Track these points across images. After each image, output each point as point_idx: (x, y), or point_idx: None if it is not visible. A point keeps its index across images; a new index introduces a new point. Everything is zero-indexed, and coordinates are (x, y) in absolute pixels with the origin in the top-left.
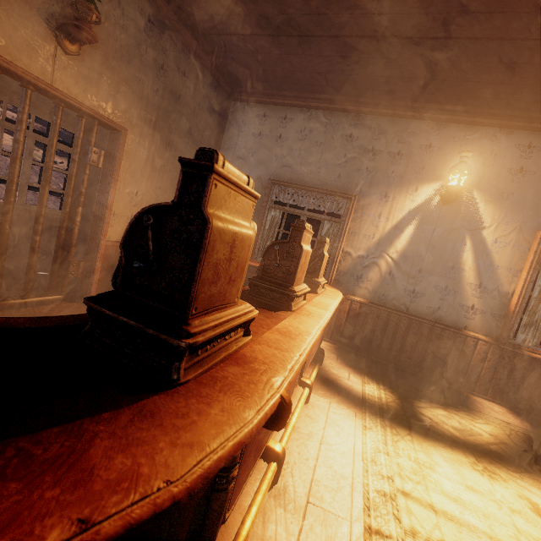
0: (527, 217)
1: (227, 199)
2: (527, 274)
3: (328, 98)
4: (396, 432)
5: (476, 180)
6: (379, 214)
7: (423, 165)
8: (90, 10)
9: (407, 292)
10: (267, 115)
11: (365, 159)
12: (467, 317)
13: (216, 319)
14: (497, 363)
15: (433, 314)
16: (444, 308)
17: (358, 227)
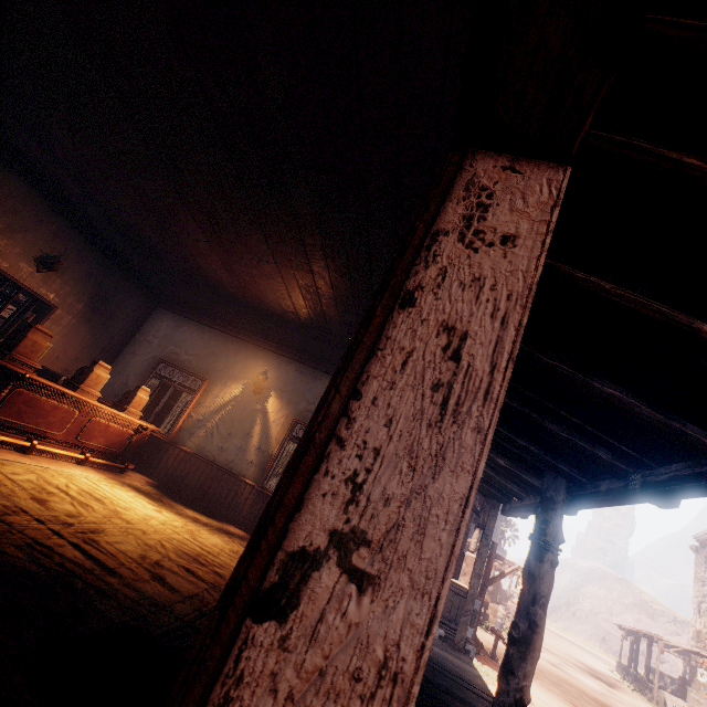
0: (292, 410)
1: (38, 333)
2: (282, 442)
3: (212, 321)
4: (122, 486)
5: (274, 384)
6: (218, 394)
7: (250, 370)
8: (60, 261)
9: (218, 448)
10: (176, 321)
11: (222, 360)
12: (247, 468)
13: (21, 357)
14: (254, 502)
15: (228, 465)
16: (236, 461)
17: (204, 400)
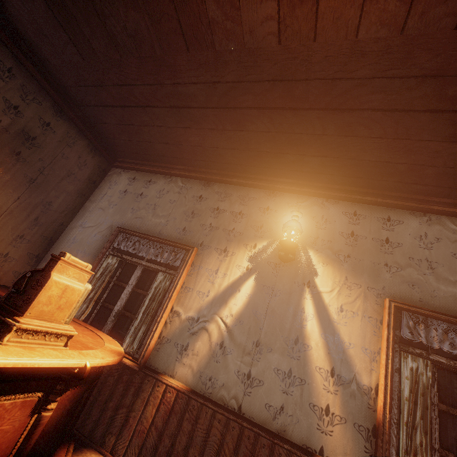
0: (370, 282)
1: None
2: (387, 357)
3: (186, 168)
4: None
5: (311, 240)
6: (216, 268)
7: (261, 224)
8: None
9: (240, 377)
10: (136, 178)
11: (210, 216)
12: (322, 429)
13: None
14: None
15: (274, 420)
16: (289, 409)
17: (194, 282)
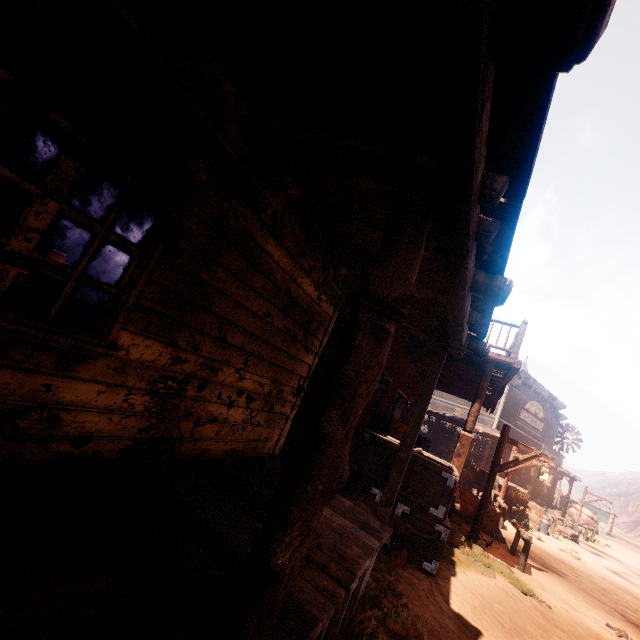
0: None
1: None
2: None
3: None
4: None
5: None
6: None
7: None
8: None
9: None
10: None
11: None
12: None
13: None
14: None
15: None
16: None
17: None
